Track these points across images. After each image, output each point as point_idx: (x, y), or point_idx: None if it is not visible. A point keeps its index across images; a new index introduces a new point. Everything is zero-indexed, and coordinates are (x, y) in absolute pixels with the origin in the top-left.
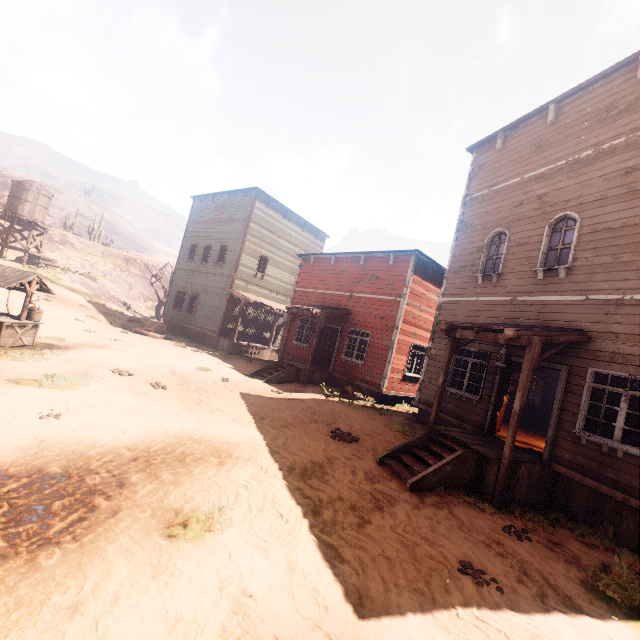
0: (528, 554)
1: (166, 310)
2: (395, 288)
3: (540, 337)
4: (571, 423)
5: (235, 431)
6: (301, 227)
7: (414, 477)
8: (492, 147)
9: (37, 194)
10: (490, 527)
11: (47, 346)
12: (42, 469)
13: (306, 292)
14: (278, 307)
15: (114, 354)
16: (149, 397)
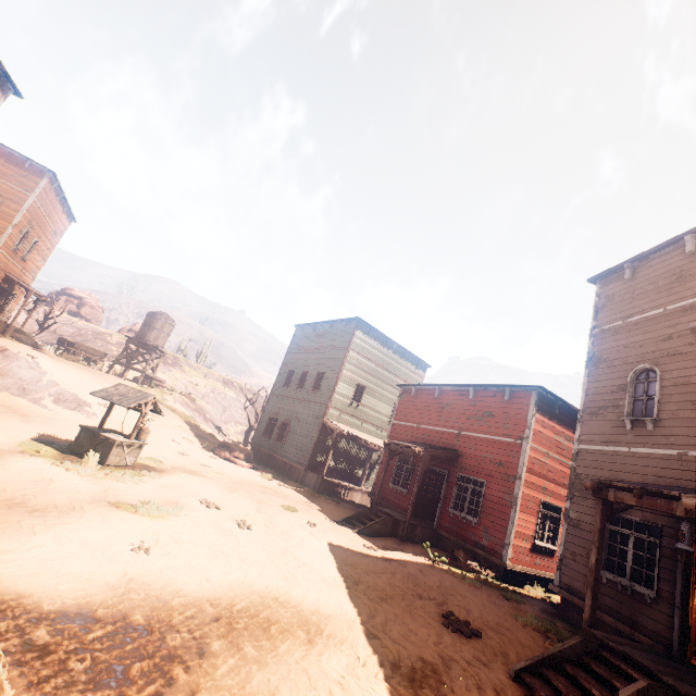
0: None
1: (256, 436)
2: (514, 428)
3: None
4: None
5: (325, 596)
6: (400, 356)
7: None
8: (619, 278)
9: (164, 323)
10: None
11: (145, 467)
12: (127, 616)
13: (406, 426)
14: (373, 441)
15: (203, 482)
16: (234, 538)
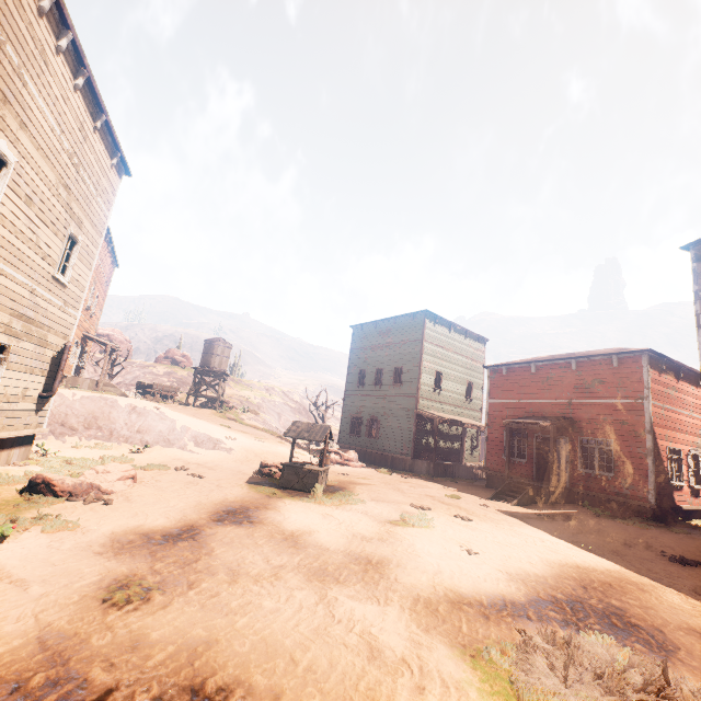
0: None
1: (341, 437)
2: (630, 390)
3: None
4: None
5: (592, 559)
6: (463, 336)
7: None
8: None
9: (223, 347)
10: None
11: (330, 487)
12: (552, 596)
13: (505, 403)
14: (464, 421)
15: (378, 489)
16: (479, 530)
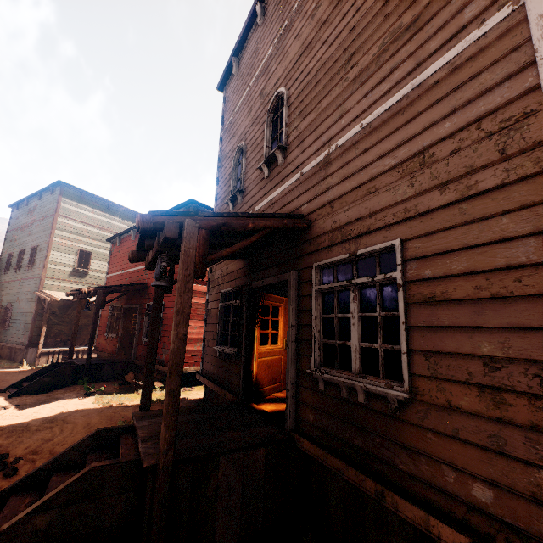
0: None
1: None
2: None
3: (201, 220)
4: (309, 358)
5: None
6: (132, 218)
7: None
8: (233, 76)
9: None
10: None
11: None
12: None
13: (115, 276)
14: None
15: None
16: None
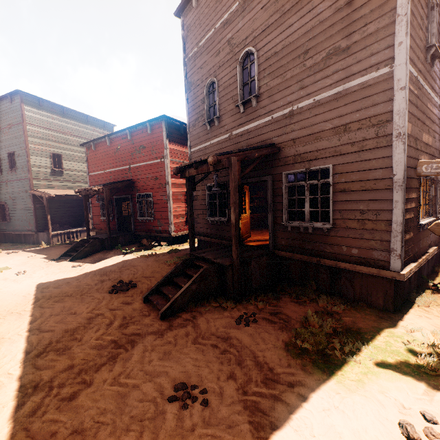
0: (250, 337)
1: None
2: (158, 152)
3: (237, 157)
4: (281, 218)
5: None
6: (85, 121)
7: (165, 306)
8: (191, 7)
9: None
10: (226, 324)
11: None
12: None
13: (97, 175)
14: None
15: None
16: None
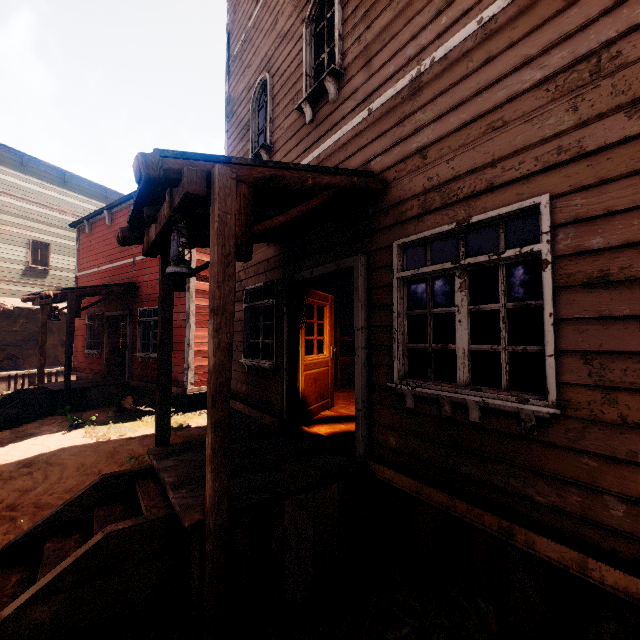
0: None
1: None
2: None
3: (239, 169)
4: (387, 368)
5: None
6: (101, 197)
7: None
8: None
9: None
10: None
11: None
12: None
13: (88, 275)
14: None
15: None
16: None
